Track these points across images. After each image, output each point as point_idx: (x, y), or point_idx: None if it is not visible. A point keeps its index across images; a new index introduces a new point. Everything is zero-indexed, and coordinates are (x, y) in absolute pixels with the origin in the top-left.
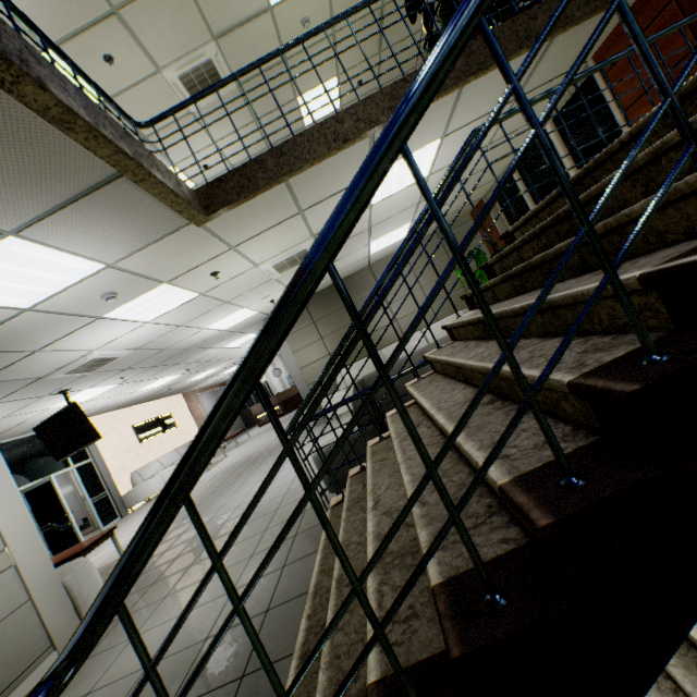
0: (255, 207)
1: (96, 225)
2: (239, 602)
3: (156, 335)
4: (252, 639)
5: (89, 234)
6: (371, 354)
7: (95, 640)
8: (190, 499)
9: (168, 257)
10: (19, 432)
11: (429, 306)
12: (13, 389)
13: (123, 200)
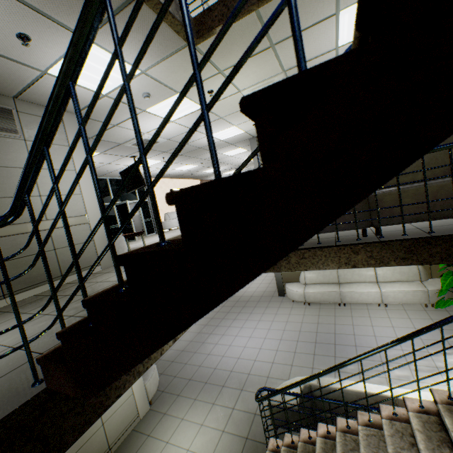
0: (234, 36)
1: (129, 38)
2: (61, 207)
3: (178, 133)
4: (64, 226)
5: (127, 45)
6: (120, 66)
7: (18, 206)
8: (46, 148)
9: (177, 72)
10: (117, 175)
11: (154, 29)
12: (109, 147)
13: (142, 19)
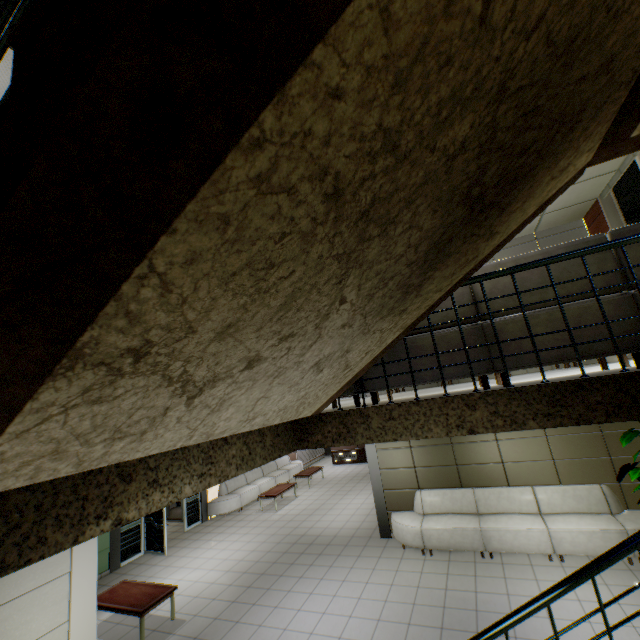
0: None
1: None
2: None
3: None
4: None
5: None
6: None
7: None
8: None
9: None
10: None
11: None
12: None
13: None
